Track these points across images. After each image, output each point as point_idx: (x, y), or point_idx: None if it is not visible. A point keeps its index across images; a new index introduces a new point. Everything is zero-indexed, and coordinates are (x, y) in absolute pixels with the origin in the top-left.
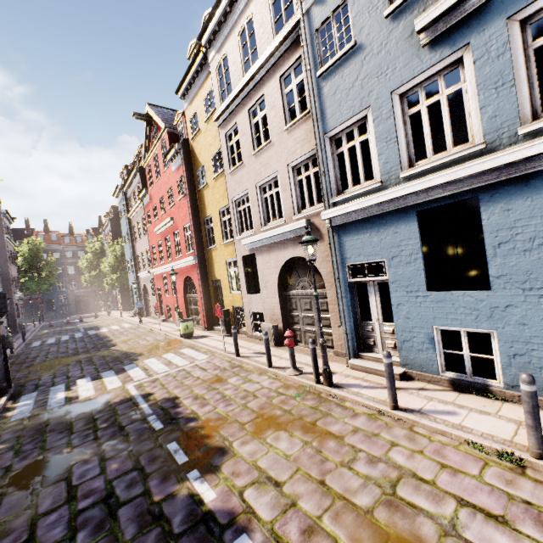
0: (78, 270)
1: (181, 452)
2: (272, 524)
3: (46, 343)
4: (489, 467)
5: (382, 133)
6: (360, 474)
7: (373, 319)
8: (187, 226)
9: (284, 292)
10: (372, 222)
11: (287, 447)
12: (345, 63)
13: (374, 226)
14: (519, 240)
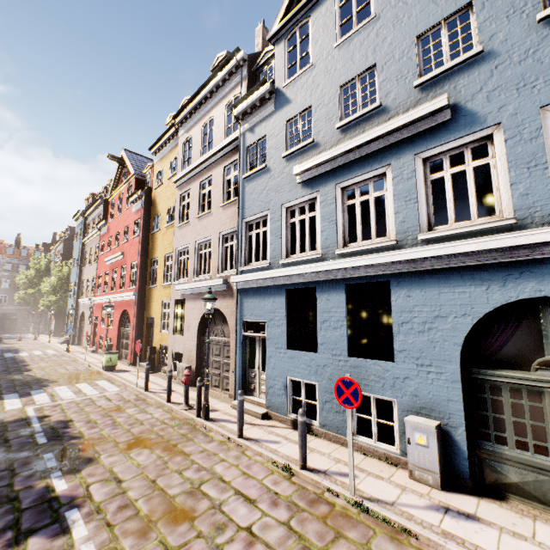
0: (14, 284)
1: (54, 460)
2: (100, 503)
3: None
4: (272, 475)
5: (274, 230)
6: (184, 477)
7: (256, 367)
8: (135, 263)
9: (202, 337)
10: (261, 291)
11: (143, 459)
12: (260, 176)
13: (263, 294)
14: (332, 321)
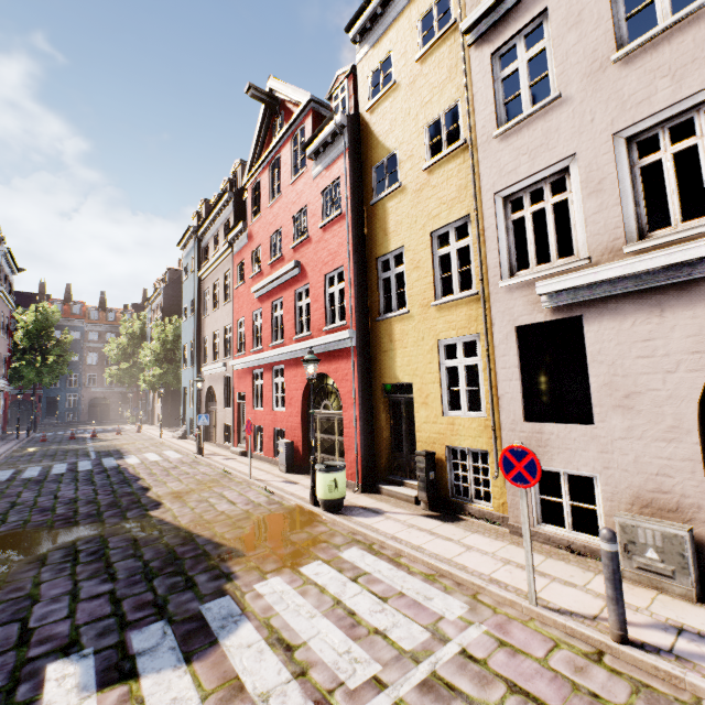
0: (102, 359)
1: None
2: None
3: (20, 476)
4: None
5: None
6: None
7: None
8: (331, 276)
9: None
10: None
11: None
12: None
13: None
14: None
